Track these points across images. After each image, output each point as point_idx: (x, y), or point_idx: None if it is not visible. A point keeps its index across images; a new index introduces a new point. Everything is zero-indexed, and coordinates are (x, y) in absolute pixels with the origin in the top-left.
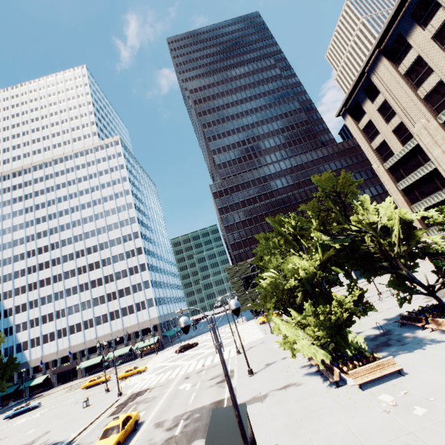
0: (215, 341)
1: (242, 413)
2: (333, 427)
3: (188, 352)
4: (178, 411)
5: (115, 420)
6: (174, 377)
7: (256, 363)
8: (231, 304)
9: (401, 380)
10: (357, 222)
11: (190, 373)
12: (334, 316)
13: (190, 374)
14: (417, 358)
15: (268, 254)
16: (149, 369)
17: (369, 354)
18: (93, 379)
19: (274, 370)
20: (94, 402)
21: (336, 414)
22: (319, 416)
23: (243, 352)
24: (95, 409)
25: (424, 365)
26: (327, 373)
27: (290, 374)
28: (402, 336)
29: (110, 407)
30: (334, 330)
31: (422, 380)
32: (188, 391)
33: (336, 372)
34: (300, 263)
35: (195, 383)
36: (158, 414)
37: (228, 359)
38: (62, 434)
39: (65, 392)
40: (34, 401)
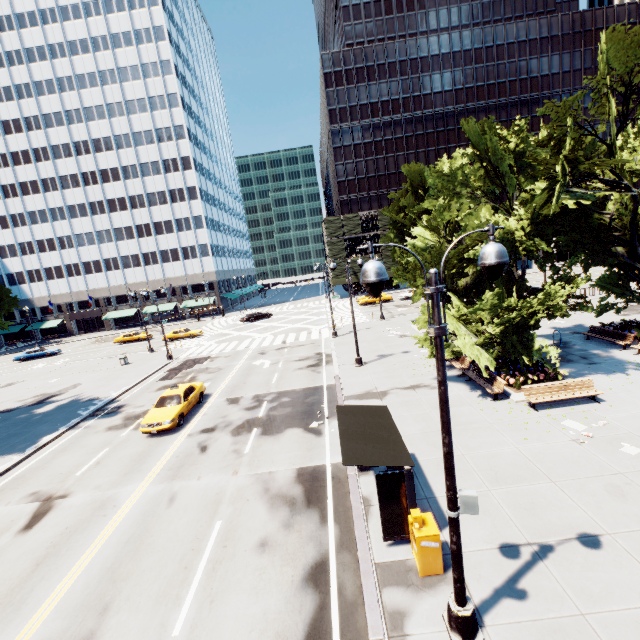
0: (436, 320)
1: (386, 419)
2: (496, 448)
3: (258, 323)
4: (257, 391)
5: (174, 389)
6: (243, 349)
7: (365, 352)
8: (491, 252)
9: (595, 408)
10: (617, 167)
11: (266, 349)
12: (528, 312)
13: (267, 350)
14: (617, 384)
15: (448, 194)
16: (206, 335)
17: (550, 369)
18: (128, 334)
19: (394, 365)
20: (135, 361)
21: (497, 432)
22: (472, 430)
23: (355, 336)
24: (138, 370)
25: (630, 394)
26: (482, 382)
27: (419, 373)
28: (590, 354)
29: (159, 371)
30: (515, 332)
31: (629, 413)
32: (268, 370)
33: (501, 383)
34: (504, 221)
35: (276, 361)
36: (230, 390)
37: (320, 341)
38: (99, 390)
39: (92, 343)
40: (51, 347)
